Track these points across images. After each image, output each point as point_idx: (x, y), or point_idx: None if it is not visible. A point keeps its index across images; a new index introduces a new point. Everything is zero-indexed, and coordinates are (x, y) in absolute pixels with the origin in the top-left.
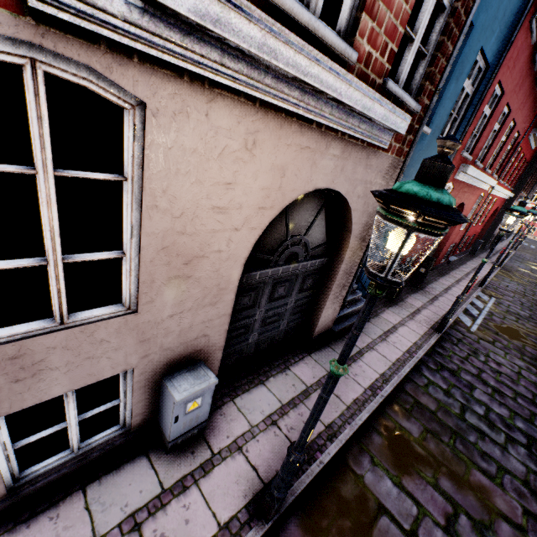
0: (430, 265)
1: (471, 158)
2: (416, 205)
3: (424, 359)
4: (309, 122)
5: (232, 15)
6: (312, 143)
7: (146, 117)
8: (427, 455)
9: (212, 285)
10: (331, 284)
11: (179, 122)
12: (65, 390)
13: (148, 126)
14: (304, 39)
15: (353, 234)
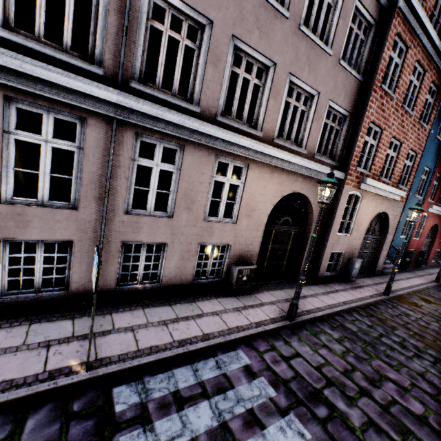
0: (424, 255)
1: (433, 202)
2: (416, 209)
3: (430, 288)
4: (381, 196)
5: (378, 184)
6: (381, 200)
7: (362, 198)
8: (437, 303)
9: (360, 233)
10: (382, 246)
11: (365, 198)
12: (338, 250)
13: (362, 199)
14: (382, 182)
15: (389, 227)
